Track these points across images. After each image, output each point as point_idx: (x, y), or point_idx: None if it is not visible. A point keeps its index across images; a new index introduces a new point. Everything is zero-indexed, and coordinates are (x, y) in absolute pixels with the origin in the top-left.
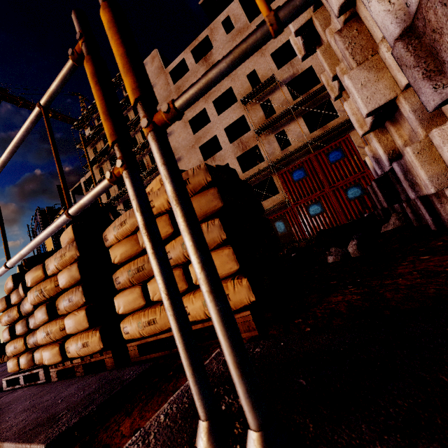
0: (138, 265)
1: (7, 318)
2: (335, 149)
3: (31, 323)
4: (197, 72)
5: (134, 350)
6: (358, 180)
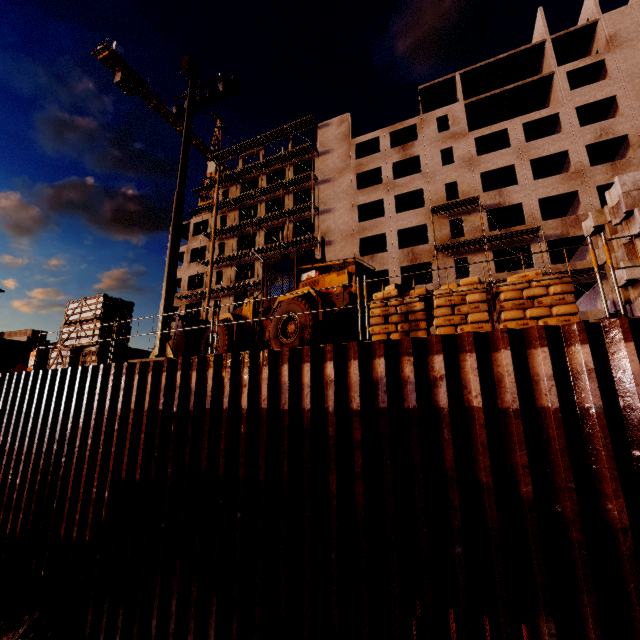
0: (521, 302)
1: (384, 311)
2: None
3: (414, 317)
4: (389, 157)
5: None
6: None
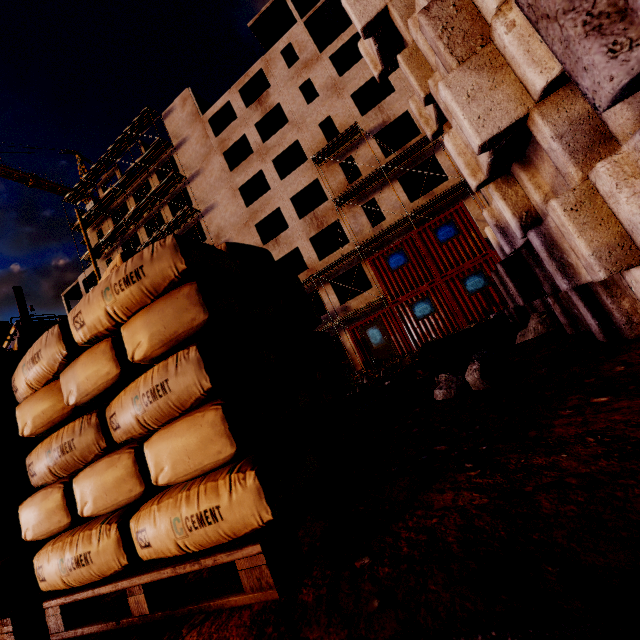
0: (64, 440)
1: None
2: (445, 223)
3: None
4: (249, 120)
5: (55, 616)
6: (479, 265)
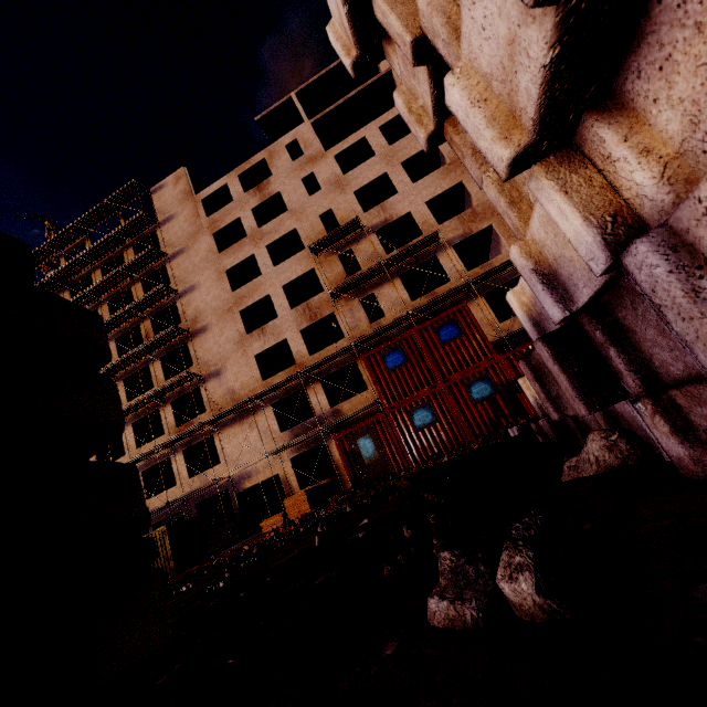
0: None
1: None
2: (448, 322)
3: None
4: (246, 204)
5: None
6: (484, 370)
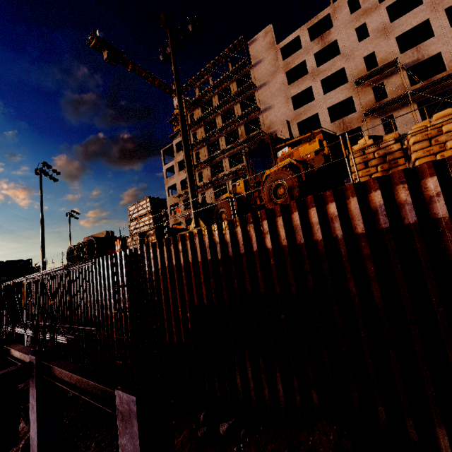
0: None
1: (363, 159)
2: None
3: (392, 157)
4: (310, 50)
5: None
6: None
